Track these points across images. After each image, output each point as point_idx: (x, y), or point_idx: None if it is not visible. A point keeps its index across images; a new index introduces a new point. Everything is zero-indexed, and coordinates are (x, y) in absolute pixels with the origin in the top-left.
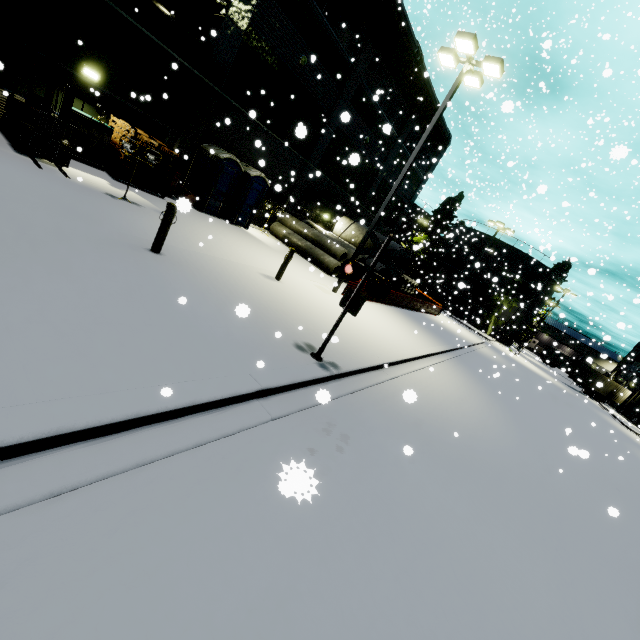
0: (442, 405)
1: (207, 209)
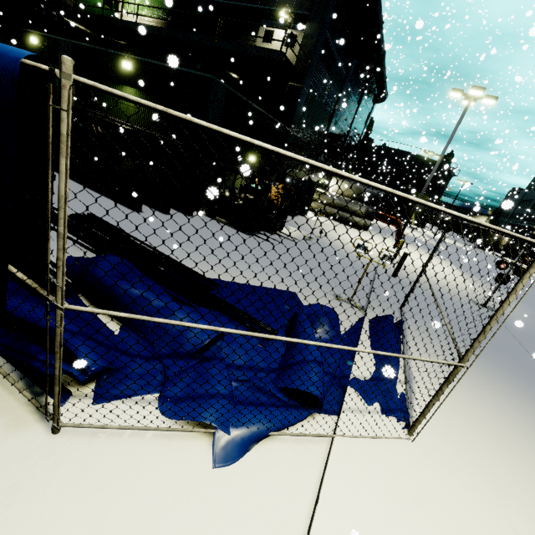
0: None
1: (295, 213)
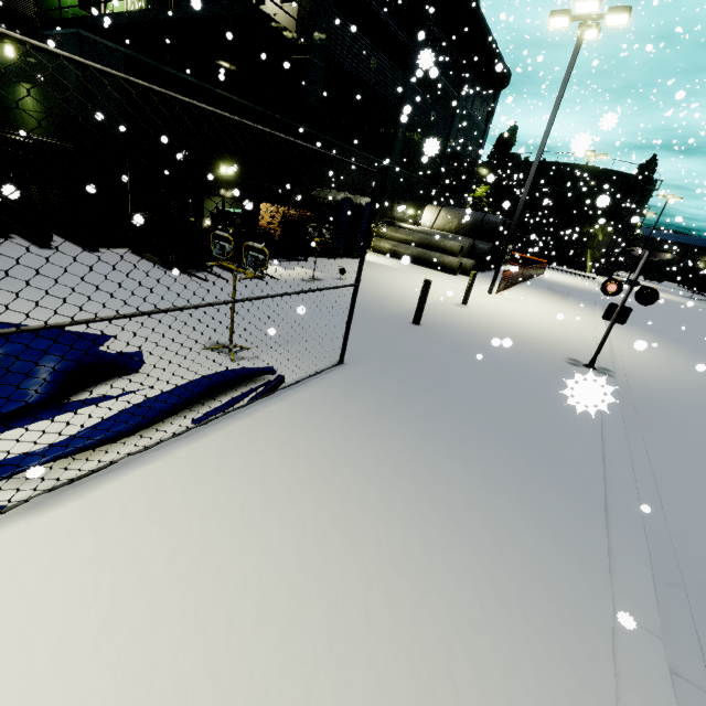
0: (668, 370)
1: (334, 254)
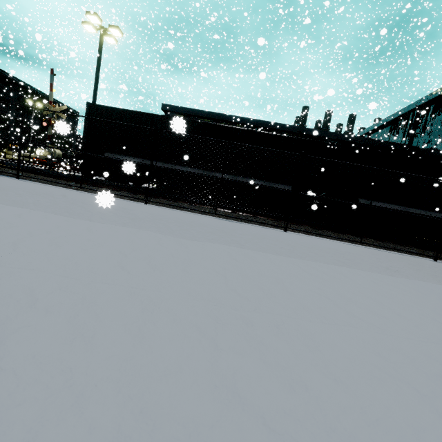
0: None
1: None
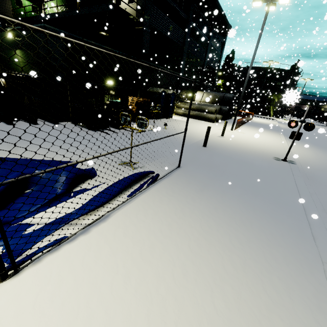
0: (317, 159)
1: (159, 117)
